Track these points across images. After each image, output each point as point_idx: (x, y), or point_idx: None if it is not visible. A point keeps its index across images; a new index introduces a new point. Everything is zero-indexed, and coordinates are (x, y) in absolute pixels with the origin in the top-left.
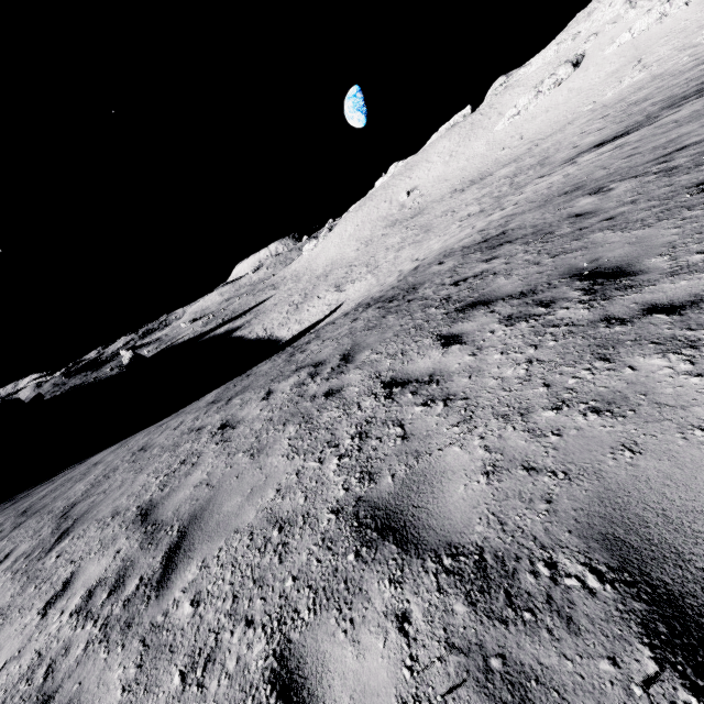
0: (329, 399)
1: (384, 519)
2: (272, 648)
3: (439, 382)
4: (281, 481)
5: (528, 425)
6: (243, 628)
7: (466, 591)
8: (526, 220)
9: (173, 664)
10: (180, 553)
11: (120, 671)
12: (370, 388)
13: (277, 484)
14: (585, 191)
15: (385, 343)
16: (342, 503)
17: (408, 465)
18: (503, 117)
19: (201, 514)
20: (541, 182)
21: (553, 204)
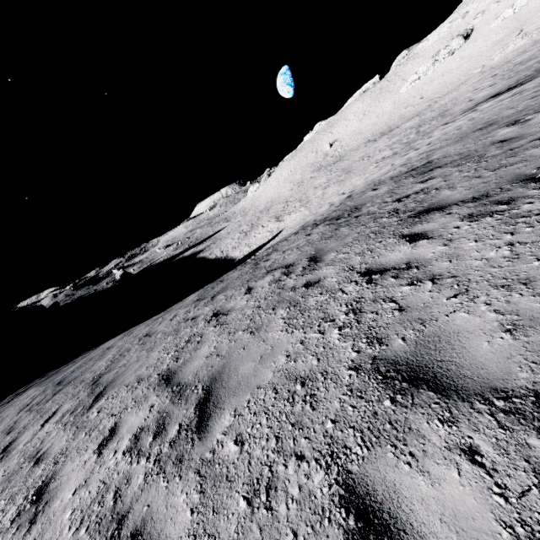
0: (310, 289)
1: (409, 372)
2: (332, 478)
3: (418, 267)
4: (287, 349)
5: (536, 291)
6: (296, 462)
7: (536, 427)
8: (448, 151)
9: (234, 491)
10: (211, 406)
11: (184, 496)
12: (348, 278)
13: (285, 351)
14: (501, 125)
15: (348, 246)
16: (358, 362)
17: (416, 330)
18: (406, 82)
19: (220, 376)
20: (447, 127)
21: (471, 137)
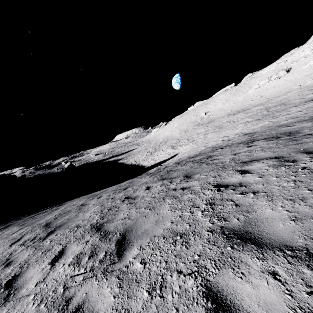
0: None
1: None
2: None
3: None
4: None
5: None
6: None
7: None
8: None
9: None
10: None
11: None
12: None
13: None
14: None
15: None
16: None
17: None
18: (252, 88)
19: None
20: (302, 106)
21: None
